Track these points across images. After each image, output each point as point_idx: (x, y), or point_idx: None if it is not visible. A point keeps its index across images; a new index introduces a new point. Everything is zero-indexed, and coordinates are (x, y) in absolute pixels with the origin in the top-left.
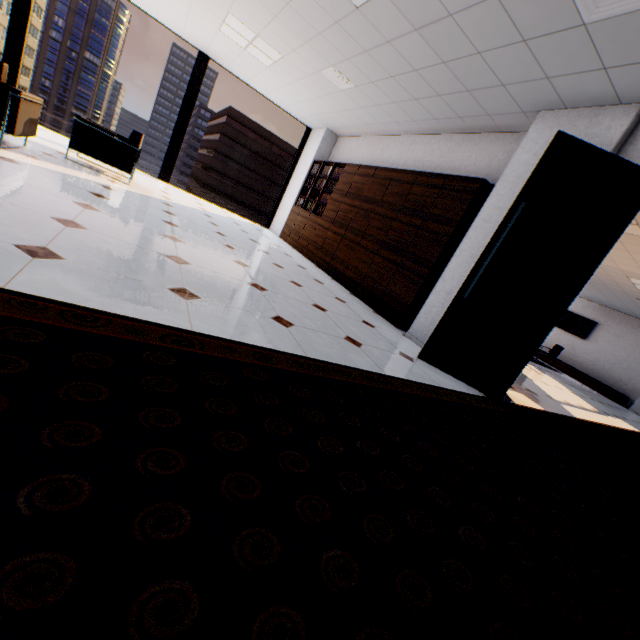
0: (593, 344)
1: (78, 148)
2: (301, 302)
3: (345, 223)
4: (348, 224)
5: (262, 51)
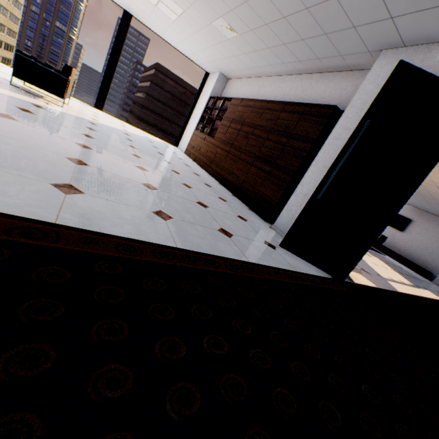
0: (408, 235)
1: (20, 76)
2: (187, 200)
3: (230, 142)
4: (232, 143)
5: (168, 7)
